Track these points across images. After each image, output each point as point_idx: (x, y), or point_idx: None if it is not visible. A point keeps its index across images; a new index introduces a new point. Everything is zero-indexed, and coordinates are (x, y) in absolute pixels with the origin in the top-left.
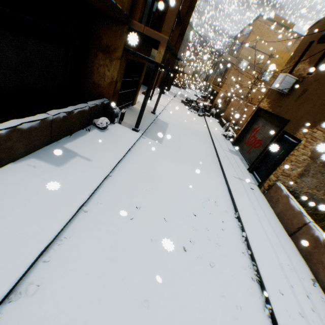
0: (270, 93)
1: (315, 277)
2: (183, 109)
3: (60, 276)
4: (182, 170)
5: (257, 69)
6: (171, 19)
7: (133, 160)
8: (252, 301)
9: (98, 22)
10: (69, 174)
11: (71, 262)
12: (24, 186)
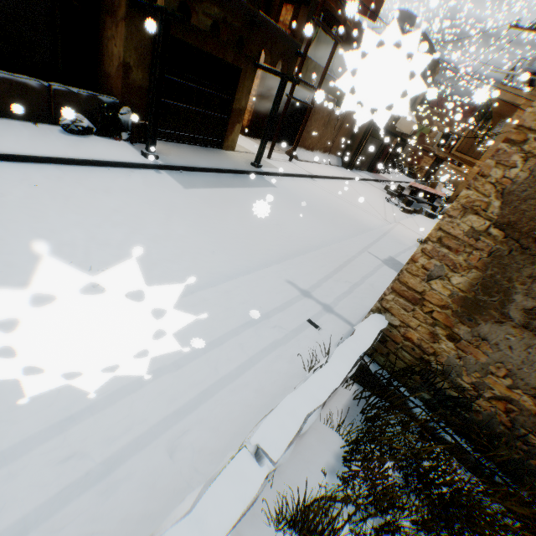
0: None
1: None
2: (370, 194)
3: None
4: (143, 220)
5: None
6: None
7: (51, 171)
8: None
9: None
10: None
11: None
12: None
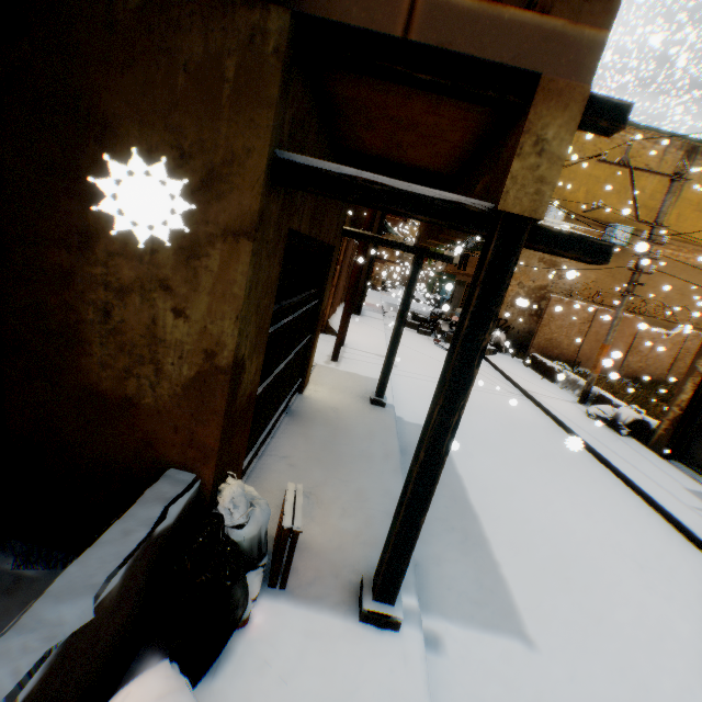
0: None
1: None
2: (425, 347)
3: None
4: None
5: (586, 223)
6: None
7: None
8: None
9: (78, 22)
10: None
11: None
12: None
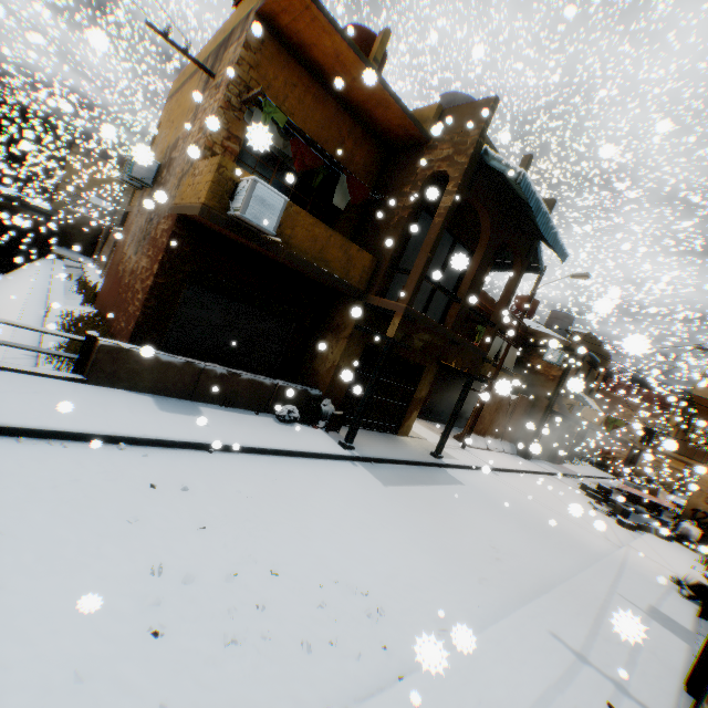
0: None
1: None
2: (566, 495)
3: (5, 454)
4: (369, 526)
5: None
6: (412, 284)
7: (279, 464)
8: None
9: (337, 303)
10: (159, 417)
11: (30, 456)
12: (107, 401)
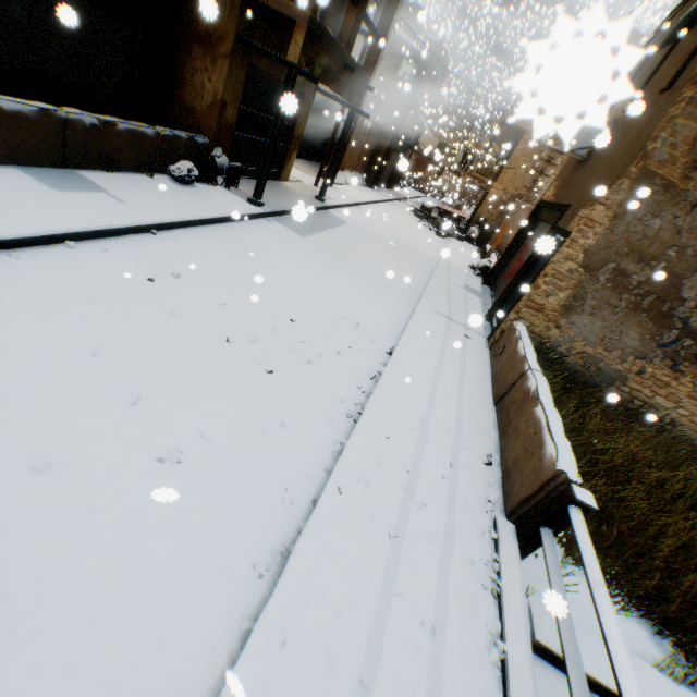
0: (564, 170)
1: (501, 458)
2: (405, 218)
3: None
4: (317, 274)
5: None
6: None
7: (218, 234)
8: (317, 431)
9: None
10: (69, 200)
11: (1, 277)
12: None
